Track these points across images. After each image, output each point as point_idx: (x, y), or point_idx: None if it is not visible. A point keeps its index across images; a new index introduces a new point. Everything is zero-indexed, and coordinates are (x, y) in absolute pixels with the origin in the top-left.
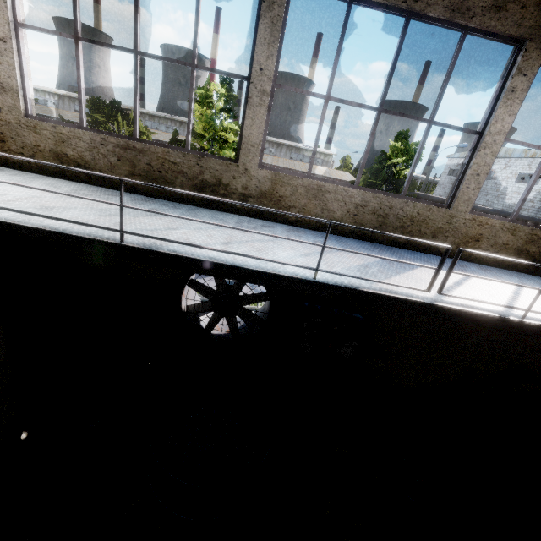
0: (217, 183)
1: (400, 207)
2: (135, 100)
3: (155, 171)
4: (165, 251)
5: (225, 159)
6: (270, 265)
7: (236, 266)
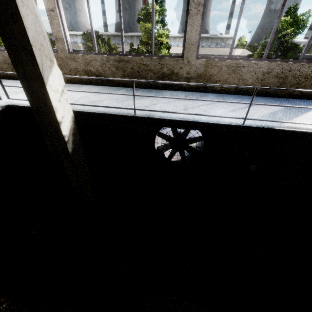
0: (171, 73)
1: (297, 69)
2: (121, 29)
3: (136, 72)
4: (157, 117)
5: (175, 57)
6: (214, 119)
7: (196, 121)
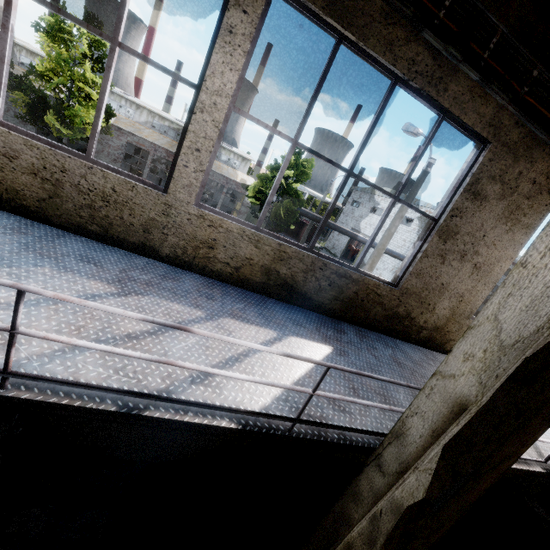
0: None
1: (80, 173)
2: None
3: None
4: None
5: None
6: None
7: None
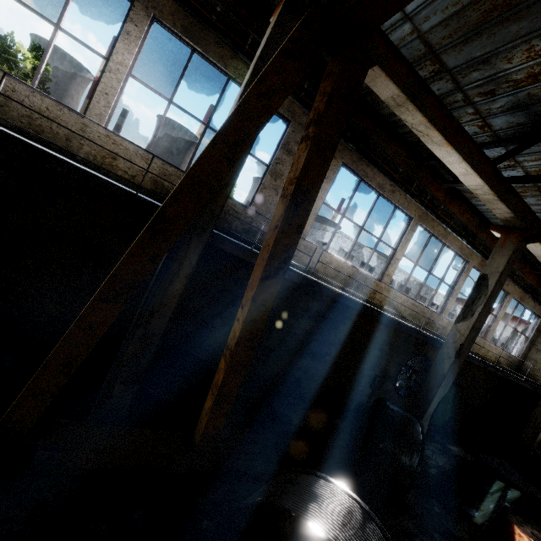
0: None
1: (26, 94)
2: None
3: None
4: None
5: None
6: None
7: None
